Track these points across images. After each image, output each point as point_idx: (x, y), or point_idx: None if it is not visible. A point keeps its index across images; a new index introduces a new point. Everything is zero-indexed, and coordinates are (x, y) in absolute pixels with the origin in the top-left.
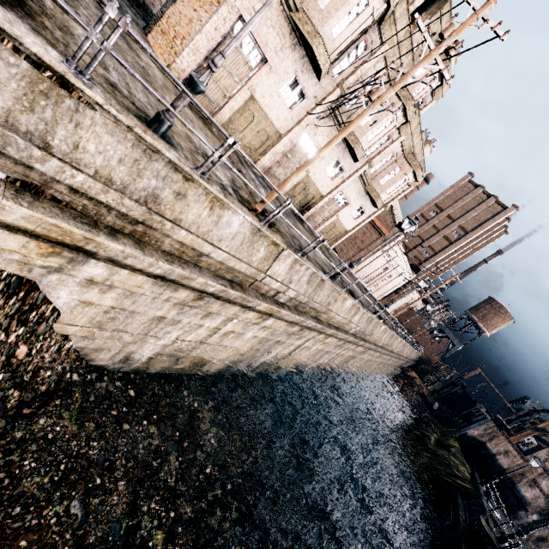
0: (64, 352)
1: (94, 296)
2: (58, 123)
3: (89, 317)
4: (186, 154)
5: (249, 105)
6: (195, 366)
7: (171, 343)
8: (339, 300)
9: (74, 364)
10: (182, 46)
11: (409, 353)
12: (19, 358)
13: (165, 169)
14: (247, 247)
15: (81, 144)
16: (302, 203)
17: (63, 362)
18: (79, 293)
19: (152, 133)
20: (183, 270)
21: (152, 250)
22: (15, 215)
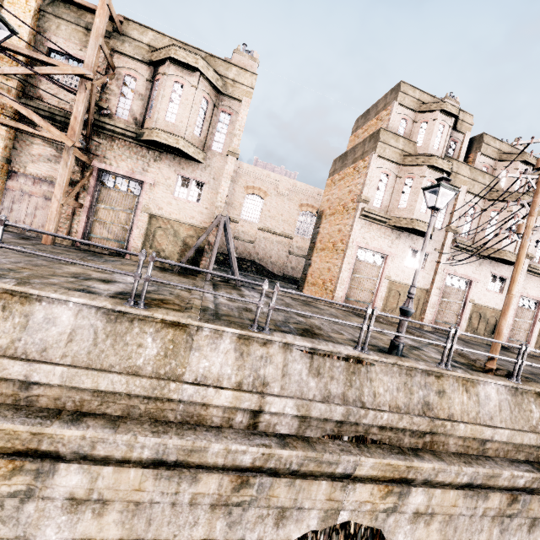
0: None
1: (422, 532)
2: (363, 385)
3: None
4: (413, 356)
5: (390, 287)
6: None
7: None
8: None
9: None
10: (333, 285)
11: None
12: None
13: (422, 378)
14: (517, 412)
15: (375, 391)
16: (488, 331)
17: None
18: (410, 533)
19: (403, 358)
20: (484, 468)
21: (446, 456)
22: (366, 467)
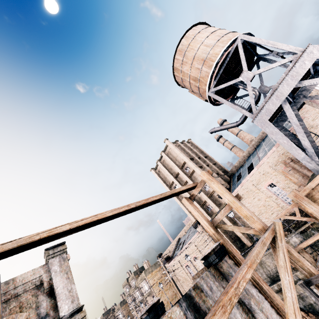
0: None
1: None
2: None
3: None
4: None
5: None
6: None
7: None
8: None
9: None
10: None
11: None
12: None
13: None
14: None
15: None
16: None
17: None
18: None
19: None
20: None
21: None
22: None
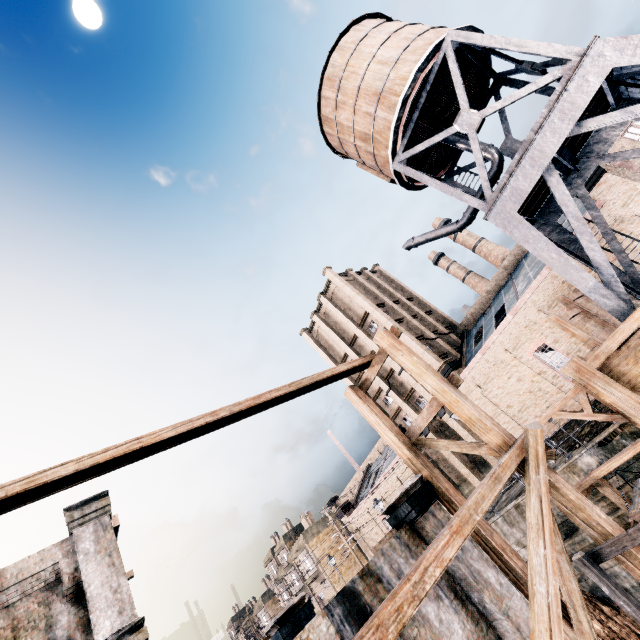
0: None
1: None
2: None
3: None
4: None
5: None
6: None
7: None
8: None
9: None
10: None
11: None
12: None
13: None
14: None
15: None
16: None
17: None
18: None
19: None
20: None
21: None
22: None
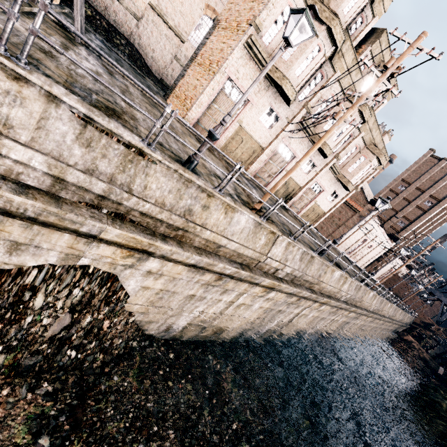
0: (129, 325)
1: (150, 282)
2: (137, 176)
3: (146, 298)
4: (206, 178)
5: (238, 132)
6: (215, 334)
7: (198, 315)
8: (328, 272)
9: (134, 333)
10: (191, 104)
11: (402, 317)
12: (103, 330)
13: (196, 192)
14: (252, 237)
15: (148, 185)
16: (284, 195)
17: (128, 332)
18: (141, 281)
19: (188, 171)
20: (208, 259)
21: (187, 246)
22: (112, 234)
